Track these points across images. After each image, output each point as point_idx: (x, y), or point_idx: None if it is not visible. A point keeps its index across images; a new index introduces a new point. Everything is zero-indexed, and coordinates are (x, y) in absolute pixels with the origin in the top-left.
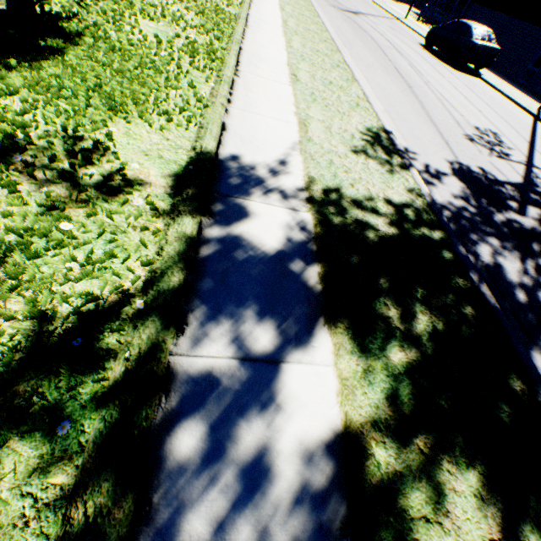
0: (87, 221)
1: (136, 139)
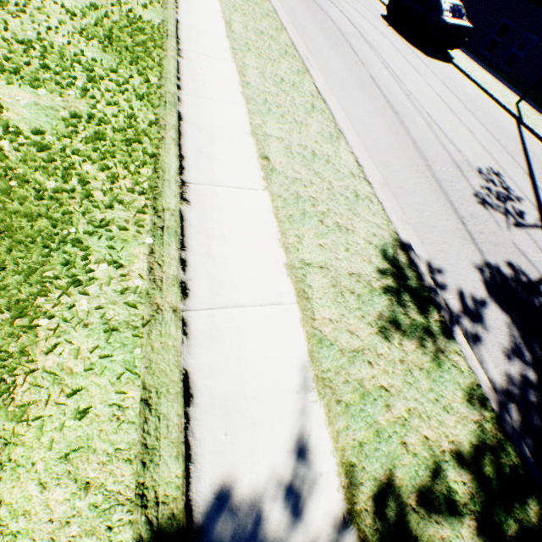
0: None
1: (17, 536)
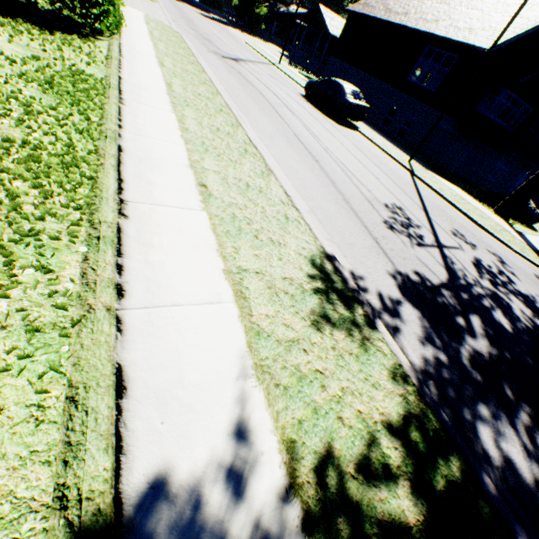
0: None
1: None
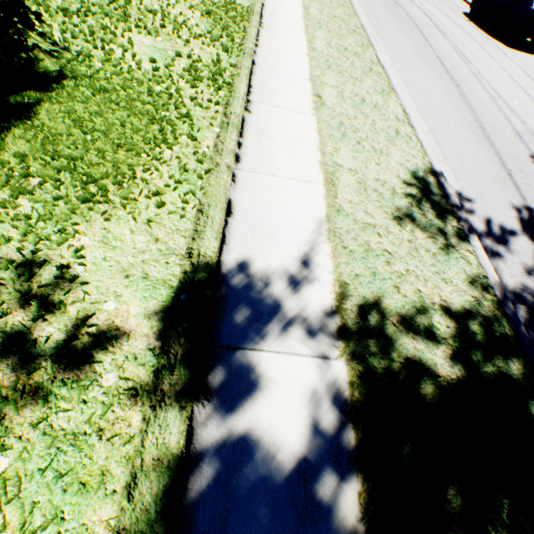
0: (34, 431)
1: (115, 248)
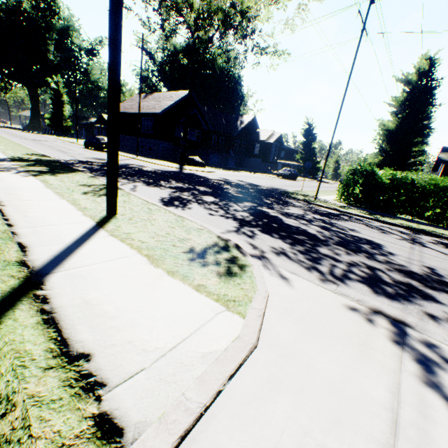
0: None
1: None
